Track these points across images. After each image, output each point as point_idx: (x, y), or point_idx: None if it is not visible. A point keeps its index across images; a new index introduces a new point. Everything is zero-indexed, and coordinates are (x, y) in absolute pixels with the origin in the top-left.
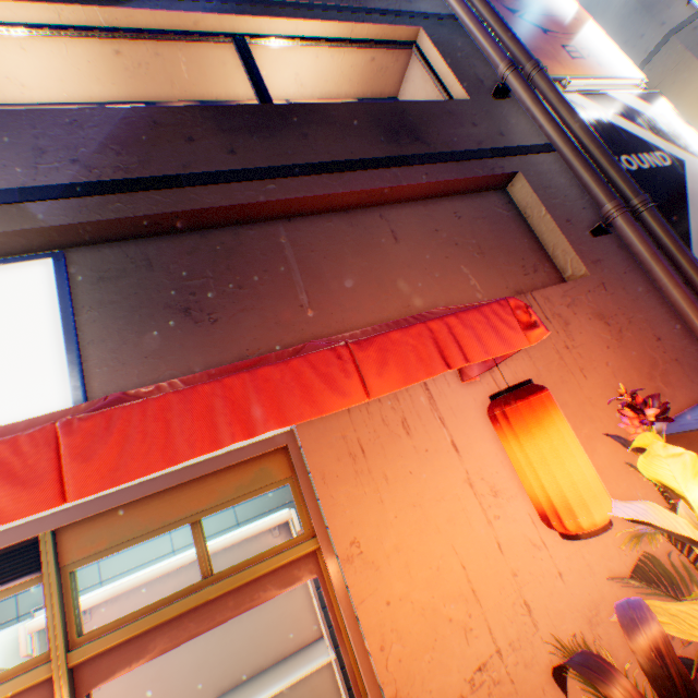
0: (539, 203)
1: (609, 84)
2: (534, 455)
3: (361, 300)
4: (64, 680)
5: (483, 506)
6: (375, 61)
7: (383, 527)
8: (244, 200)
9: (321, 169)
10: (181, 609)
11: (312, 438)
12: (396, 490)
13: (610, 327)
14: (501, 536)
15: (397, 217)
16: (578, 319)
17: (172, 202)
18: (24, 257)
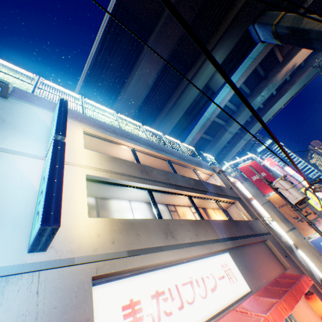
0: (274, 247)
1: (268, 218)
2: (318, 304)
3: (263, 267)
4: None
5: (309, 319)
6: (228, 203)
7: (301, 321)
8: (244, 242)
9: (247, 236)
10: None
11: None
12: (298, 313)
13: None
14: None
15: (256, 246)
16: None
17: (238, 242)
18: (225, 251)
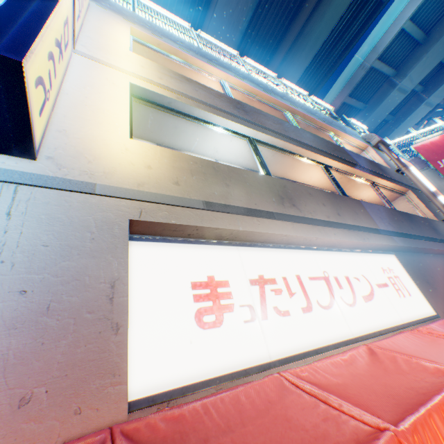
0: None
1: None
2: None
3: None
4: None
5: None
6: (391, 194)
7: None
8: (425, 246)
9: (430, 239)
10: None
11: None
12: None
13: None
14: None
15: (442, 260)
16: None
17: (414, 243)
18: (387, 252)
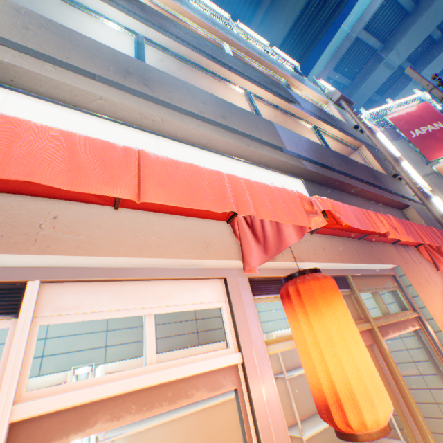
0: (420, 219)
1: (422, 186)
2: None
3: None
4: (377, 330)
5: None
6: (343, 149)
7: (438, 313)
8: (349, 183)
9: (362, 181)
10: (392, 320)
11: (405, 273)
12: (435, 302)
13: None
14: None
15: (378, 207)
16: None
17: (333, 175)
18: (293, 176)
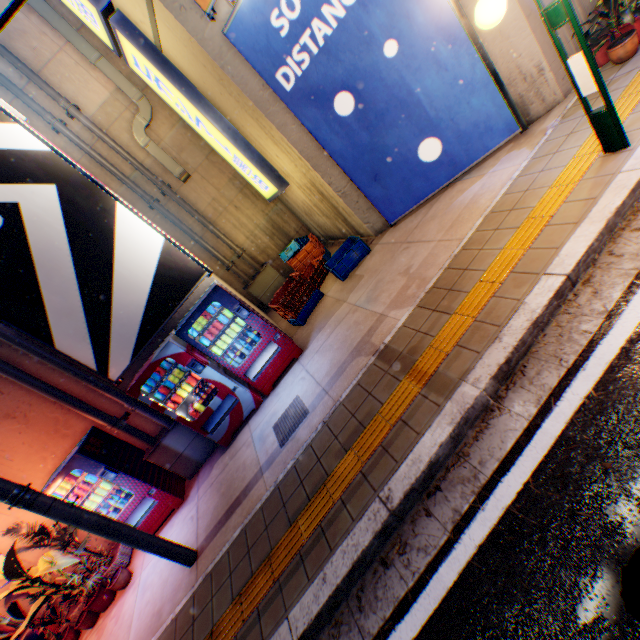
0: None
1: None
2: None
3: None
4: None
5: None
6: None
7: None
8: None
9: None
10: None
11: None
12: None
13: (19, 418)
14: (1, 549)
15: None
16: None
17: None
18: None
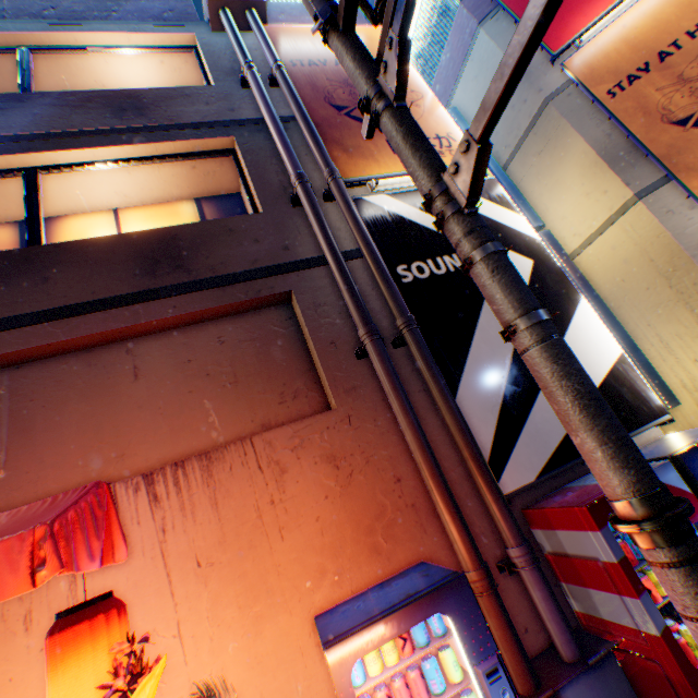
0: (305, 324)
1: None
2: None
3: (70, 452)
4: None
5: None
6: (199, 168)
7: None
8: None
9: (50, 315)
10: None
11: None
12: None
13: (340, 470)
14: None
15: (148, 349)
16: (302, 463)
17: None
18: None
